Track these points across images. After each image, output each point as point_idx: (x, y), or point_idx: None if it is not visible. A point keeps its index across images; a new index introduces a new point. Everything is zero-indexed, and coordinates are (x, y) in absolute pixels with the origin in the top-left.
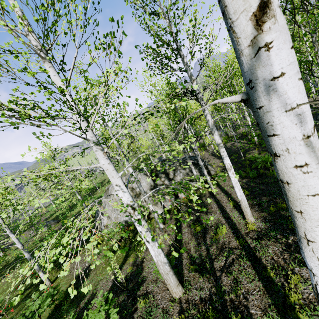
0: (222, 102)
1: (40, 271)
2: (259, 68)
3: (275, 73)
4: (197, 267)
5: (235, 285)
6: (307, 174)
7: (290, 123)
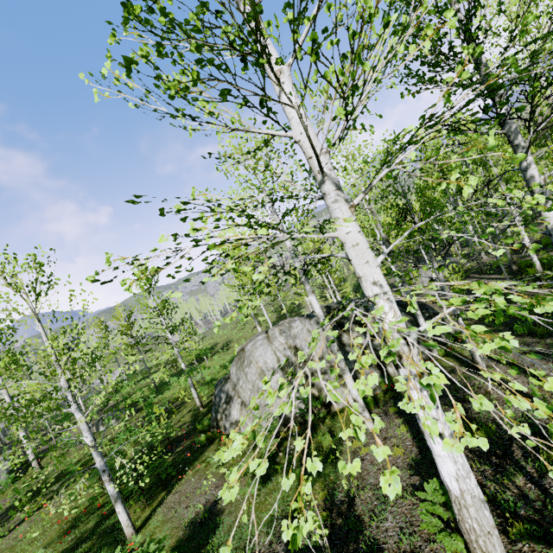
0: None
1: (118, 502)
2: None
3: None
4: (530, 528)
5: None
6: None
7: None
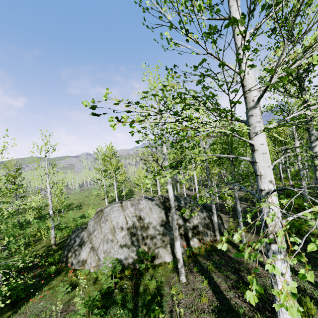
0: None
1: None
2: None
3: None
4: None
5: None
6: None
7: None
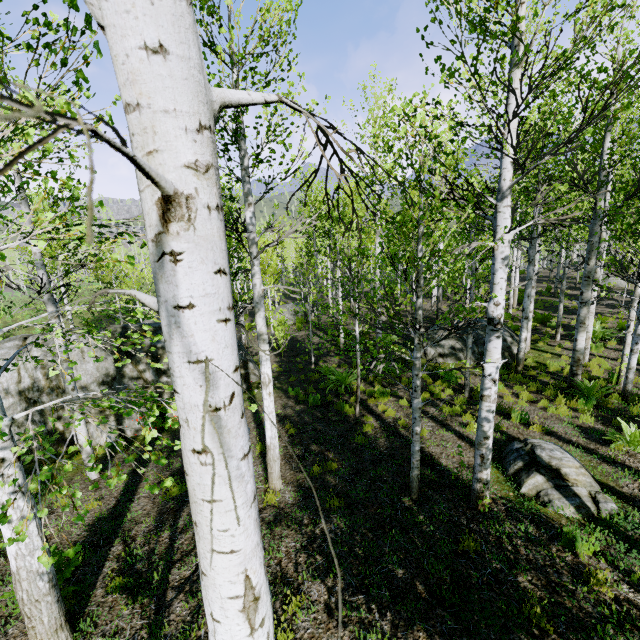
0: (139, 298)
1: None
2: (162, 281)
3: (182, 300)
4: (131, 580)
5: (192, 620)
6: (206, 466)
7: (193, 382)
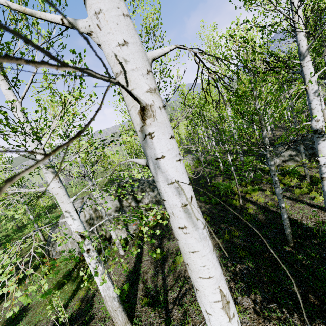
0: (135, 162)
1: None
2: (147, 148)
3: (158, 155)
4: (150, 300)
5: (184, 318)
6: (187, 234)
7: (172, 193)
